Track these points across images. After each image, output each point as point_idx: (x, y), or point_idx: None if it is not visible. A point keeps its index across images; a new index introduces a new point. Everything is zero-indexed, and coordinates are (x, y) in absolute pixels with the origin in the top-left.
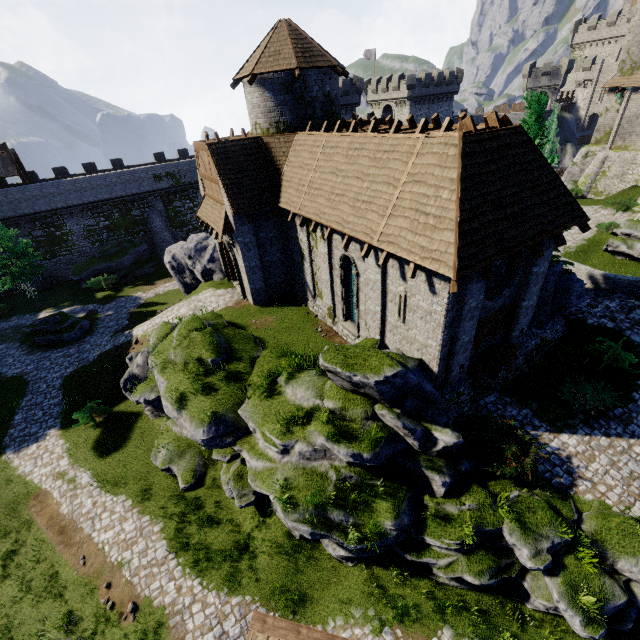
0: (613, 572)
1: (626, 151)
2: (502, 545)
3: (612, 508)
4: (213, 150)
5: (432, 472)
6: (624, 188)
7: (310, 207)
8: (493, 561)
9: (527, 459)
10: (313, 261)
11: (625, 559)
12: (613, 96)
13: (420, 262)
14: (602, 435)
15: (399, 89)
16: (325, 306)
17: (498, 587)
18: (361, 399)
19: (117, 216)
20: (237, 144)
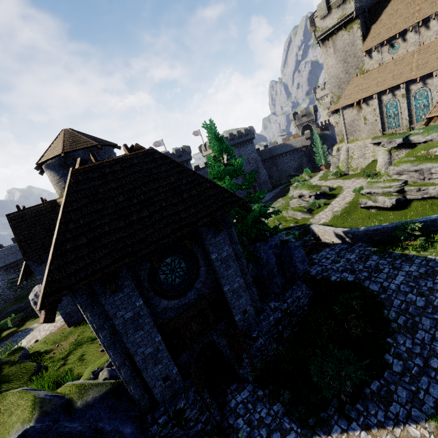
0: None
1: (358, 141)
2: None
3: None
4: (11, 218)
5: None
6: (368, 162)
7: None
8: None
9: None
10: None
11: None
12: (336, 115)
13: None
14: (361, 429)
15: None
16: None
17: None
18: None
19: None
20: (34, 209)
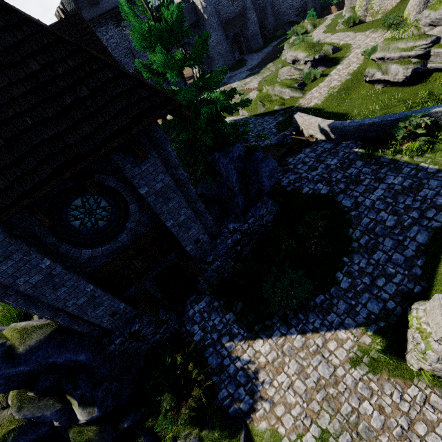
0: None
1: None
2: None
3: (283, 439)
4: None
5: None
6: None
7: None
8: None
9: (183, 408)
10: None
11: None
12: None
13: None
14: (298, 333)
15: None
16: None
17: None
18: None
19: None
20: None
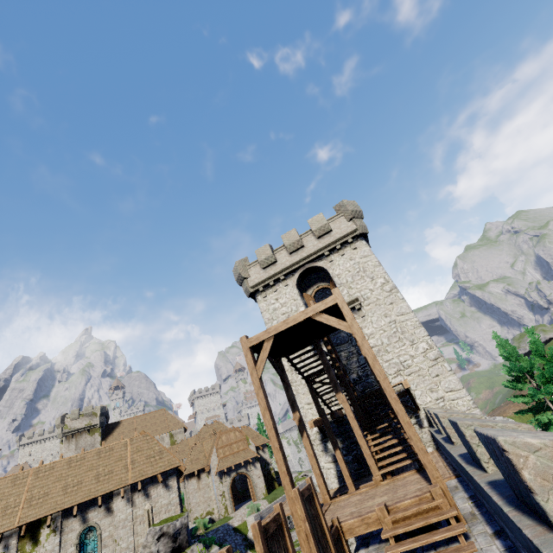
0: None
1: None
2: None
3: None
4: None
5: None
6: None
7: (39, 511)
8: None
9: None
10: None
11: None
12: None
13: (165, 469)
14: None
15: None
16: None
17: None
18: None
19: None
20: None
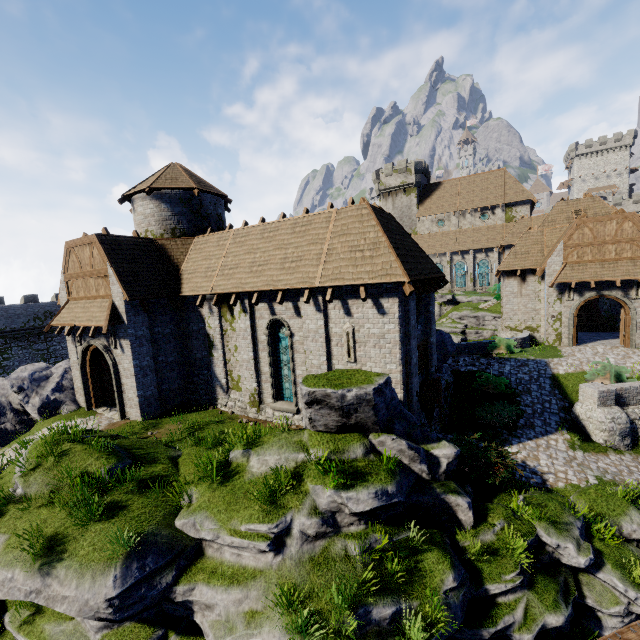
0: (626, 541)
1: None
2: (547, 559)
3: (580, 485)
4: (102, 240)
5: (453, 494)
6: None
7: (227, 284)
8: (554, 583)
9: (508, 459)
10: (226, 347)
11: (623, 520)
12: None
13: (371, 281)
14: (527, 440)
15: None
16: (246, 394)
17: (571, 630)
18: (351, 435)
19: None
20: (130, 240)
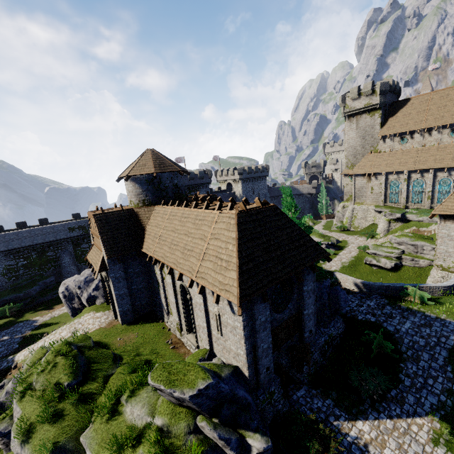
0: None
1: (363, 205)
2: None
3: None
4: (97, 218)
5: None
6: (368, 224)
7: (159, 252)
8: None
9: None
10: (165, 287)
11: None
12: (347, 178)
13: (219, 292)
14: (387, 417)
15: (234, 175)
16: (175, 321)
17: None
18: (186, 412)
19: (34, 257)
20: (115, 213)
